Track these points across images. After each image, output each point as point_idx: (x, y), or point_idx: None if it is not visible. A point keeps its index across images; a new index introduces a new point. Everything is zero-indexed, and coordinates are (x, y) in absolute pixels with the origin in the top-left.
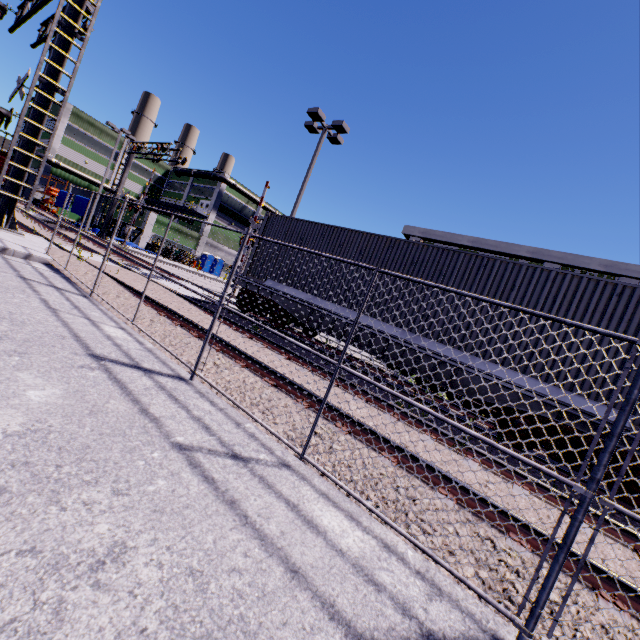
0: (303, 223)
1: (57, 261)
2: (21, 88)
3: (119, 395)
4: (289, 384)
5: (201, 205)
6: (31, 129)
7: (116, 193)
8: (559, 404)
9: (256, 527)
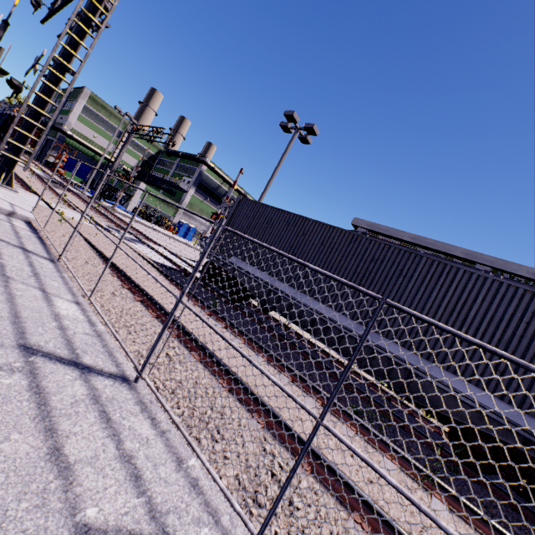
0: (271, 209)
1: (38, 221)
2: (36, 65)
3: (30, 420)
4: (245, 390)
5: (184, 181)
6: (40, 101)
7: (114, 164)
8: (526, 433)
9: None
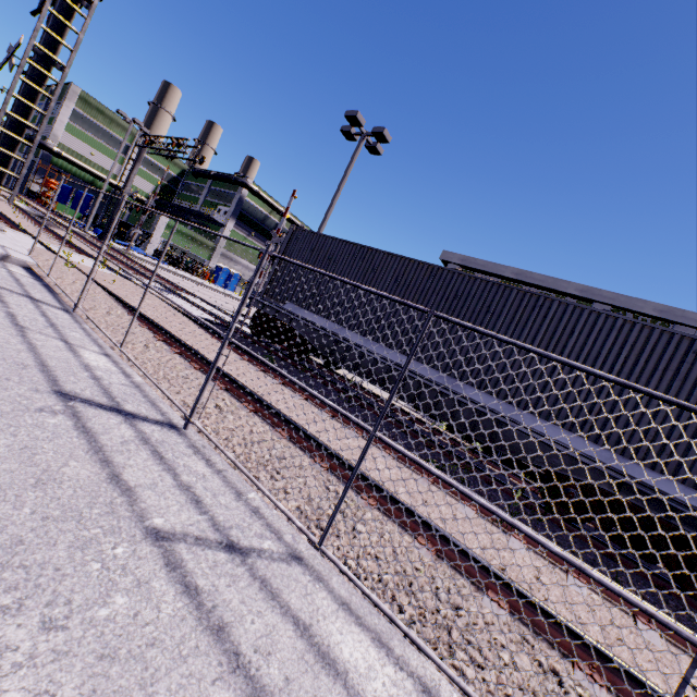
0: (332, 241)
1: (40, 265)
2: (11, 58)
3: (84, 453)
4: (306, 437)
5: (219, 211)
6: (21, 108)
7: (123, 191)
8: (619, 475)
9: (250, 673)
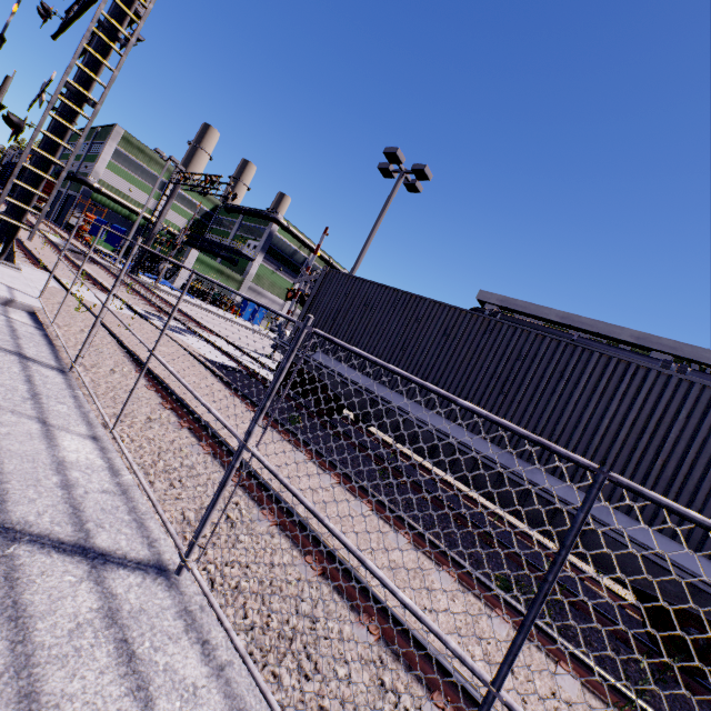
0: (370, 285)
1: (46, 311)
2: (42, 94)
3: None
4: (346, 574)
5: (248, 246)
6: (48, 144)
7: (155, 226)
8: None
9: None
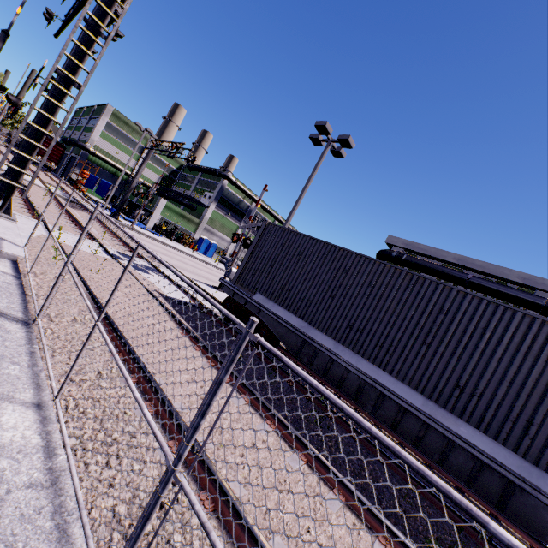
0: (303, 237)
1: (26, 260)
2: (37, 78)
3: None
4: None
5: (205, 196)
6: (41, 119)
7: (133, 181)
8: None
9: None
